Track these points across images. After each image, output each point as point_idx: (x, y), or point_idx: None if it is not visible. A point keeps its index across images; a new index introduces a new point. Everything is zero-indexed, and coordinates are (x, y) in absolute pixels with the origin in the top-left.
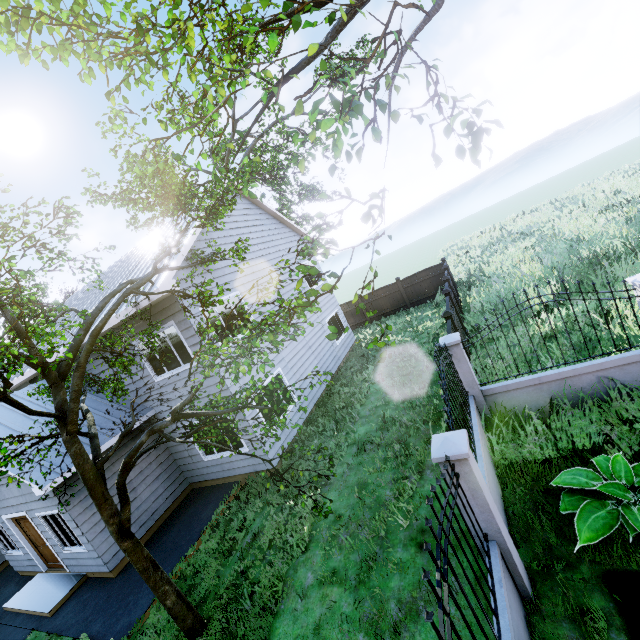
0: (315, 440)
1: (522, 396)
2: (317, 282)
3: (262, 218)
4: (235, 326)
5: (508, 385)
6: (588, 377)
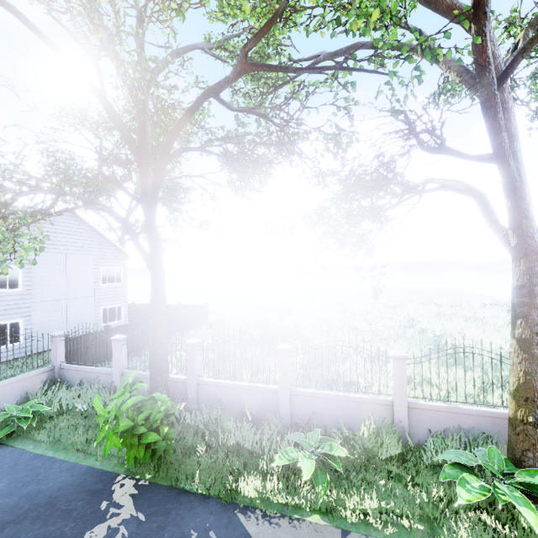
0: (2, 367)
1: (73, 374)
2: (115, 282)
3: (87, 232)
4: (1, 284)
5: (69, 366)
6: (94, 374)
